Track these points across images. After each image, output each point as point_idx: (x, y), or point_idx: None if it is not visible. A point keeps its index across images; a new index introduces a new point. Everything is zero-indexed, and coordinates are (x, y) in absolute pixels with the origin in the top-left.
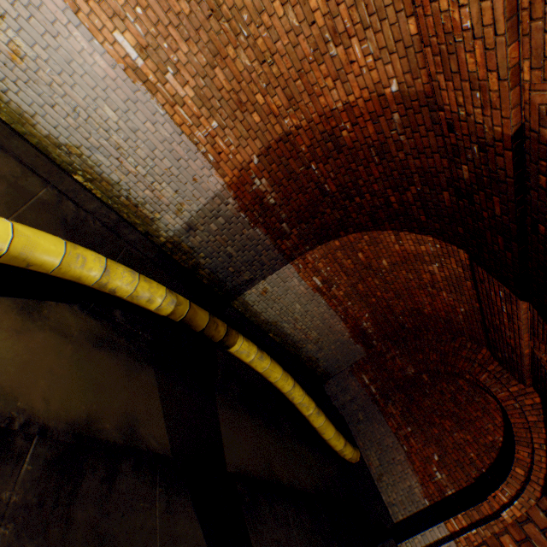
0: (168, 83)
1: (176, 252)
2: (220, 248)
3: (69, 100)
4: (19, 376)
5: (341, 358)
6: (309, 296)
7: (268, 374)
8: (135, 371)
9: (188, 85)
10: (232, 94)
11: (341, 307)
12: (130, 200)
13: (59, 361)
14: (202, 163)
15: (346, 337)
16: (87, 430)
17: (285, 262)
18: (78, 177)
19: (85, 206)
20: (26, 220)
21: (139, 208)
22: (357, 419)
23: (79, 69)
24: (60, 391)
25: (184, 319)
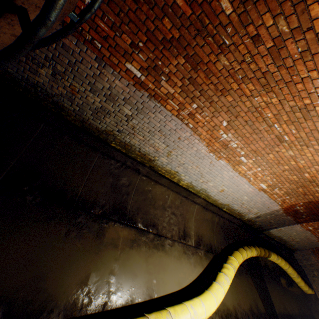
0: (273, 190)
1: (247, 221)
2: (267, 220)
3: (232, 196)
4: (237, 297)
5: (307, 245)
6: (302, 231)
7: (278, 263)
8: (248, 280)
9: (282, 190)
10: (302, 192)
11: (318, 234)
12: (238, 212)
13: (238, 287)
14: (274, 204)
15: (315, 241)
16: (251, 310)
17: (295, 223)
18: (223, 209)
19: (223, 216)
20: (215, 233)
21: (240, 213)
22: (313, 274)
23: (240, 191)
24: (243, 298)
25: (257, 255)
